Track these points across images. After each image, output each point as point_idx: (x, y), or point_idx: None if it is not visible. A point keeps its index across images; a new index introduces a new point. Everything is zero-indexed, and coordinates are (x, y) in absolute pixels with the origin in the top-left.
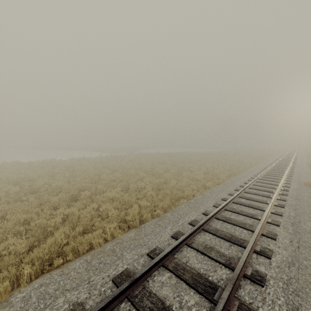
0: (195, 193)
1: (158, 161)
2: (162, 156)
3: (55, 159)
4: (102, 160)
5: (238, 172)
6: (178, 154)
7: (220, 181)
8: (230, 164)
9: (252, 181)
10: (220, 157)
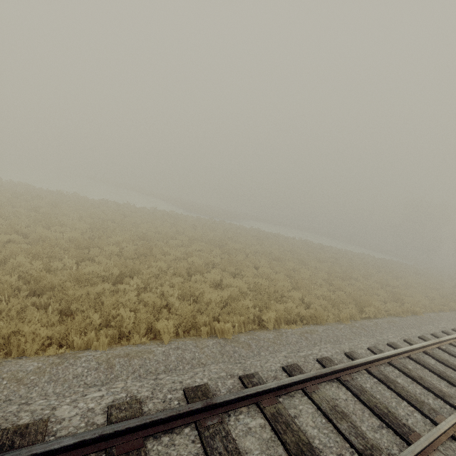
0: (88, 340)
1: (220, 239)
2: (245, 234)
3: (78, 194)
4: (138, 213)
5: (344, 318)
6: (286, 241)
7: (226, 326)
8: (363, 290)
9: (312, 373)
10: (363, 268)
